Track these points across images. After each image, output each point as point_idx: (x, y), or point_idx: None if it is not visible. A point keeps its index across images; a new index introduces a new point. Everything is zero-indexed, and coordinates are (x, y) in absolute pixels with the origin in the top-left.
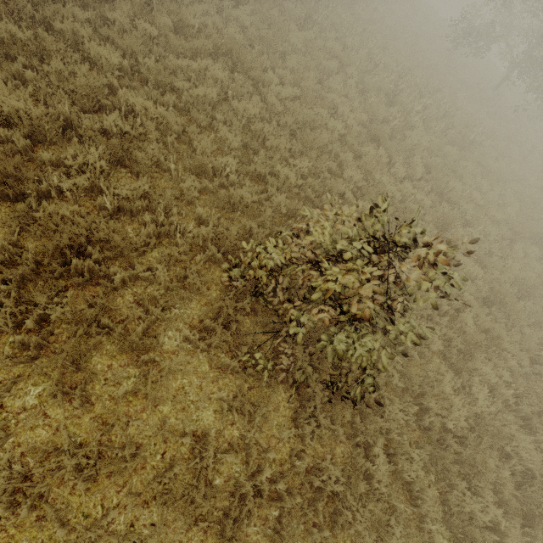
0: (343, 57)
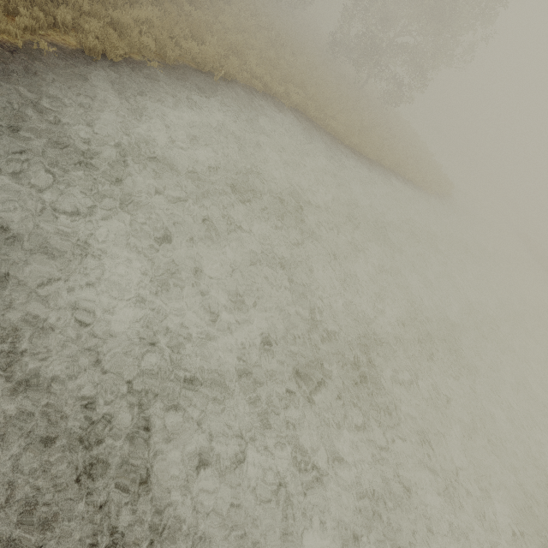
0: None
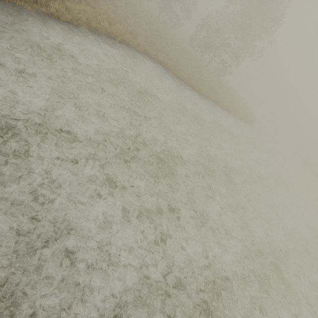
0: (124, 3)
